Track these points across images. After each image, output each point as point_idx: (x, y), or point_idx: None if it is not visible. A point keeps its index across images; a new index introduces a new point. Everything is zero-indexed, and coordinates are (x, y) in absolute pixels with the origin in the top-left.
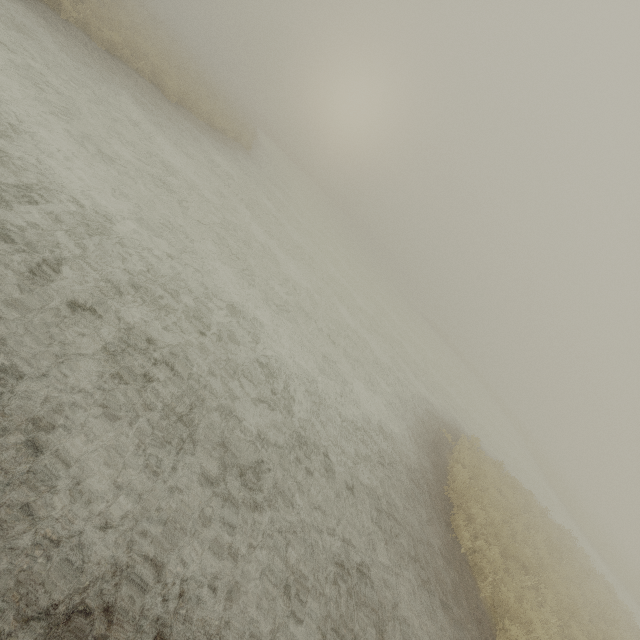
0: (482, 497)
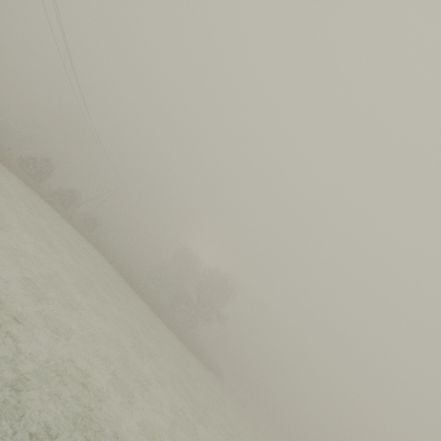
0: None
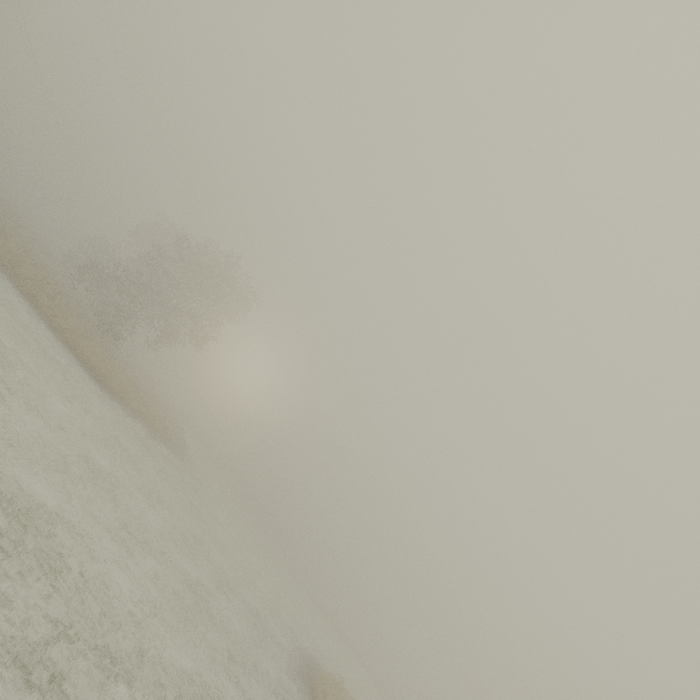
0: (334, 688)
